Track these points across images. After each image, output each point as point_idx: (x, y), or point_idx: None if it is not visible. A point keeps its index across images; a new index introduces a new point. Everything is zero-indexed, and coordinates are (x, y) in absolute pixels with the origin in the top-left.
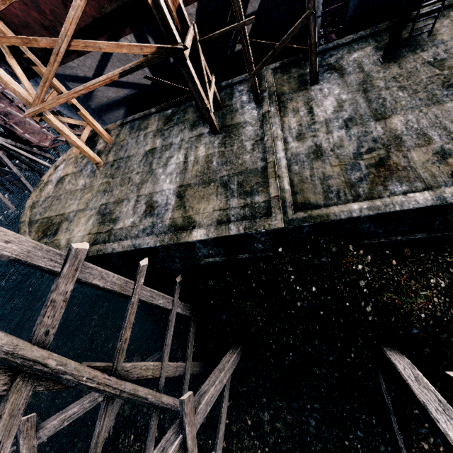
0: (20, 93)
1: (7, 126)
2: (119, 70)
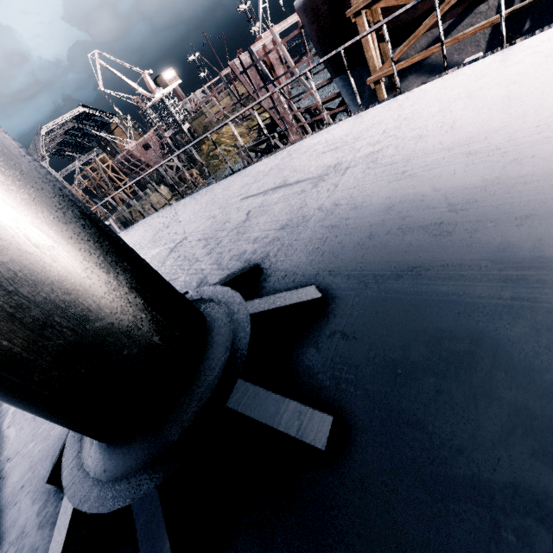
0: (374, 60)
1: (285, 133)
2: (508, 11)
